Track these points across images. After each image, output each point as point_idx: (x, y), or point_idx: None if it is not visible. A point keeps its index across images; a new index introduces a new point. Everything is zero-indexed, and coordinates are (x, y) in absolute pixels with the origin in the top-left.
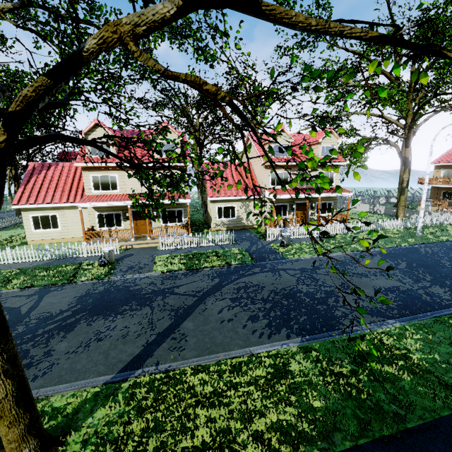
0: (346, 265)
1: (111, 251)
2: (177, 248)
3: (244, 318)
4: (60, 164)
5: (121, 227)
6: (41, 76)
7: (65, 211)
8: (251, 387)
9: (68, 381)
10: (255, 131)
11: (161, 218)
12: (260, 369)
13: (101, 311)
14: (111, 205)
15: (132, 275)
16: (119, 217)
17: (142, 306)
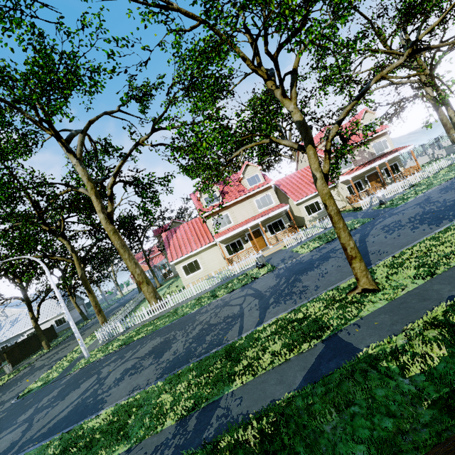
0: (451, 187)
1: (262, 255)
2: (298, 242)
3: (408, 231)
4: (180, 226)
5: (243, 249)
6: (354, 101)
7: (201, 254)
8: (454, 234)
9: (337, 282)
10: (439, 79)
11: (269, 231)
12: (451, 230)
13: (302, 271)
14: (232, 236)
15: (291, 260)
16: (240, 243)
17: (326, 260)
